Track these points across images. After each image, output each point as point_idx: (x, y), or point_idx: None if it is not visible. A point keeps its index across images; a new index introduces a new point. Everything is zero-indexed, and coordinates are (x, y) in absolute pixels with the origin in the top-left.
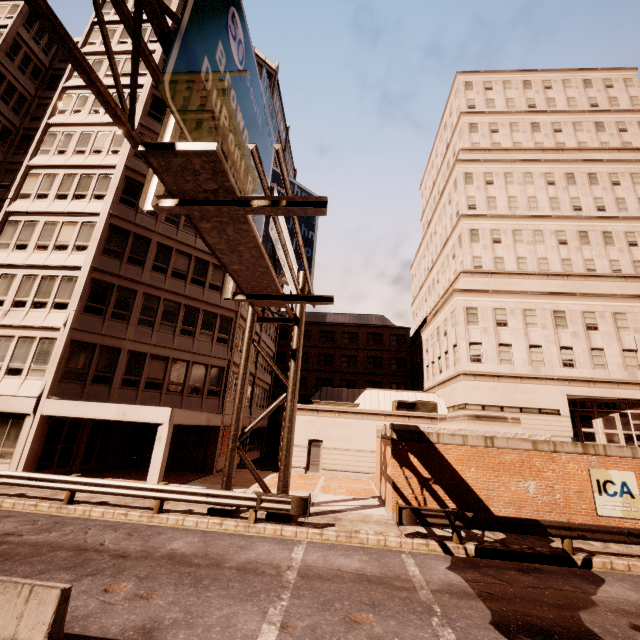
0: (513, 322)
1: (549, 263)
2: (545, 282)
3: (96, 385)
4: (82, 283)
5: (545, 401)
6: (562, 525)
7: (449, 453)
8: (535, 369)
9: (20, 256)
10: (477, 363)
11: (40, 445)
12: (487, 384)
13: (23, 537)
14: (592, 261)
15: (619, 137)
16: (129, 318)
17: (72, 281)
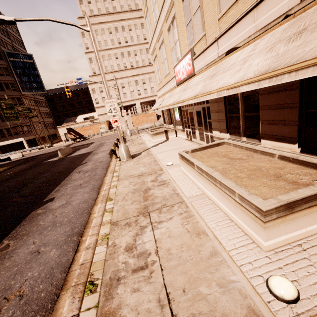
0: (104, 90)
1: (114, 67)
2: (112, 75)
3: (3, 138)
4: None
5: None
6: (86, 136)
7: (77, 130)
8: None
9: None
10: (98, 104)
11: (0, 151)
12: (101, 109)
13: None
14: (125, 63)
15: (134, 1)
16: None
17: None
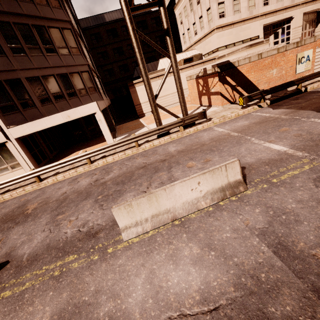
0: None
1: None
2: None
3: (27, 109)
4: None
5: (253, 32)
6: (300, 79)
7: (243, 69)
8: (250, 12)
9: None
10: (222, 18)
11: (29, 154)
12: (228, 31)
13: (106, 178)
14: None
15: None
16: (3, 50)
17: None
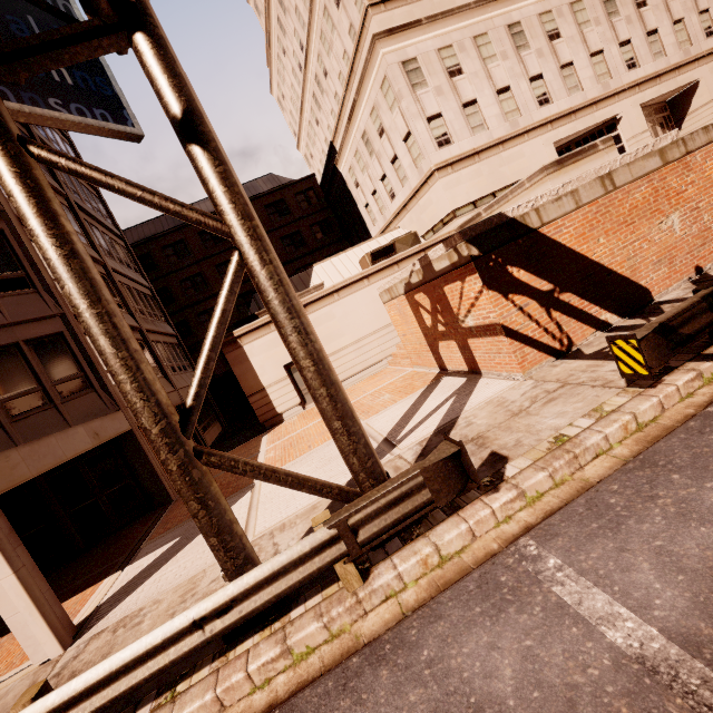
0: (468, 64)
1: None
2: None
3: None
4: None
5: (535, 162)
6: None
7: (563, 233)
8: (513, 124)
9: None
10: (447, 147)
11: None
12: (469, 171)
13: None
14: None
15: None
16: None
17: None
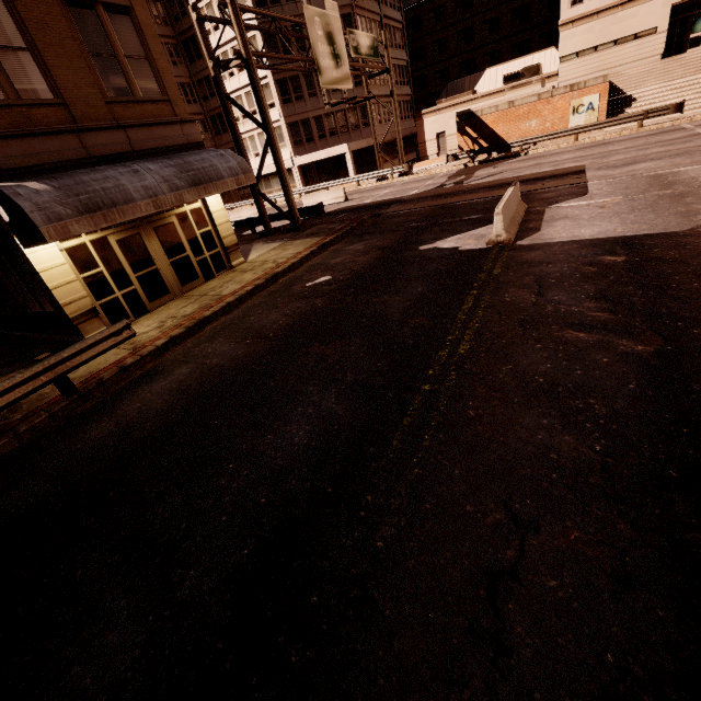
0: None
1: None
2: None
3: (309, 144)
4: (273, 87)
5: (644, 23)
6: (517, 141)
7: (488, 120)
8: None
9: (235, 82)
10: (578, 5)
11: (303, 180)
12: (584, 27)
13: None
14: None
15: None
16: (303, 97)
17: (268, 87)
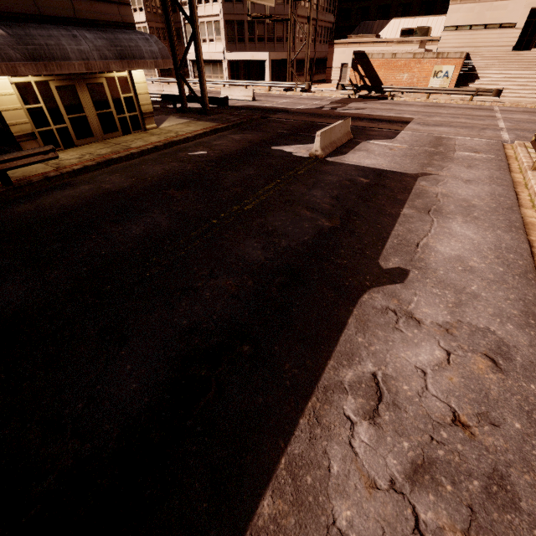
0: None
1: None
2: None
3: (240, 43)
4: None
5: (509, 16)
6: (388, 87)
7: (375, 63)
8: None
9: None
10: None
11: (230, 73)
12: (468, 6)
13: None
14: None
15: None
16: None
17: None
